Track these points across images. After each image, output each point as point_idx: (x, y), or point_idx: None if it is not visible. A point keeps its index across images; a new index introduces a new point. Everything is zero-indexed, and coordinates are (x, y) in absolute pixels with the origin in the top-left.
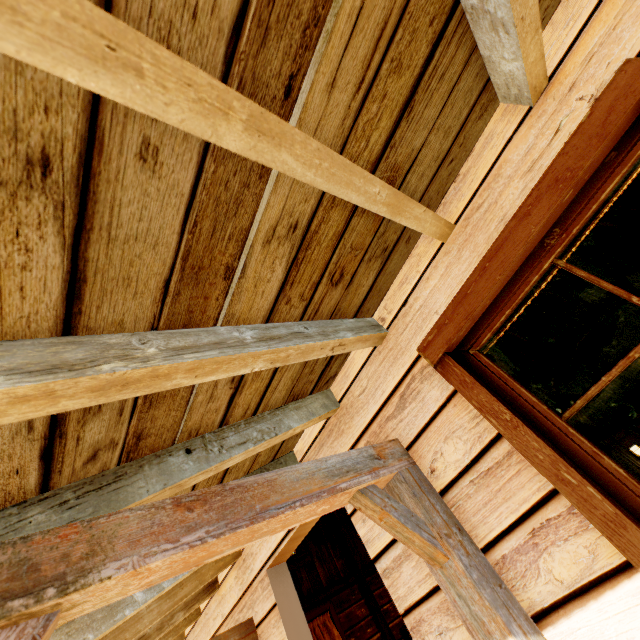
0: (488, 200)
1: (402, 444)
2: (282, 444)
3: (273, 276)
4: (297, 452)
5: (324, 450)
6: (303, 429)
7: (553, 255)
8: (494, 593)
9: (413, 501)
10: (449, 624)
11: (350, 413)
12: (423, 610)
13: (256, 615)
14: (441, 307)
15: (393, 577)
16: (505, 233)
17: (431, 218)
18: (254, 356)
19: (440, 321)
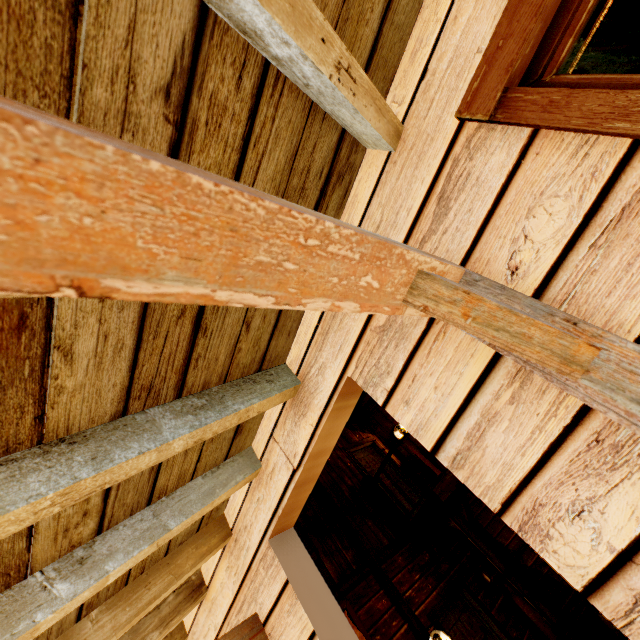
0: None
1: (453, 262)
2: (270, 342)
3: None
4: (291, 363)
5: (330, 339)
6: None
7: None
8: None
9: (504, 298)
10: (594, 491)
11: None
12: (537, 489)
13: (261, 608)
14: (485, 39)
15: (471, 462)
16: None
17: None
18: None
19: (489, 50)
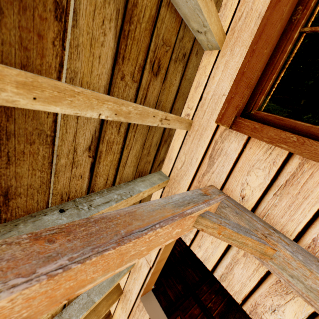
0: (245, 10)
1: (217, 187)
2: None
3: (105, 41)
4: None
5: None
6: (149, 194)
7: (299, 26)
8: (318, 267)
9: (237, 218)
10: (279, 302)
11: (177, 180)
12: (256, 297)
13: None
14: (226, 90)
15: (228, 279)
16: (264, 21)
17: (214, 14)
18: (98, 99)
19: (228, 97)
